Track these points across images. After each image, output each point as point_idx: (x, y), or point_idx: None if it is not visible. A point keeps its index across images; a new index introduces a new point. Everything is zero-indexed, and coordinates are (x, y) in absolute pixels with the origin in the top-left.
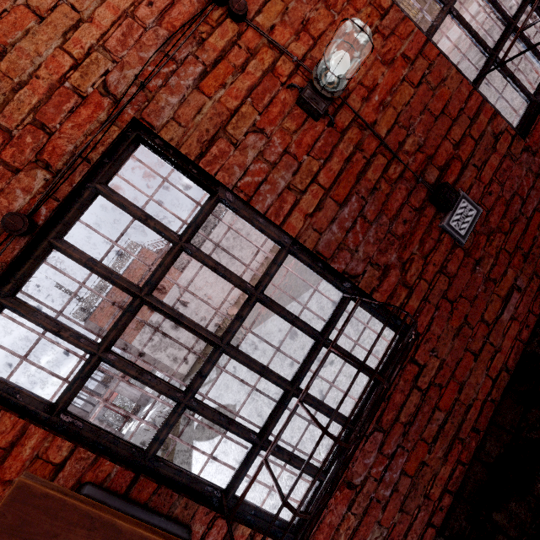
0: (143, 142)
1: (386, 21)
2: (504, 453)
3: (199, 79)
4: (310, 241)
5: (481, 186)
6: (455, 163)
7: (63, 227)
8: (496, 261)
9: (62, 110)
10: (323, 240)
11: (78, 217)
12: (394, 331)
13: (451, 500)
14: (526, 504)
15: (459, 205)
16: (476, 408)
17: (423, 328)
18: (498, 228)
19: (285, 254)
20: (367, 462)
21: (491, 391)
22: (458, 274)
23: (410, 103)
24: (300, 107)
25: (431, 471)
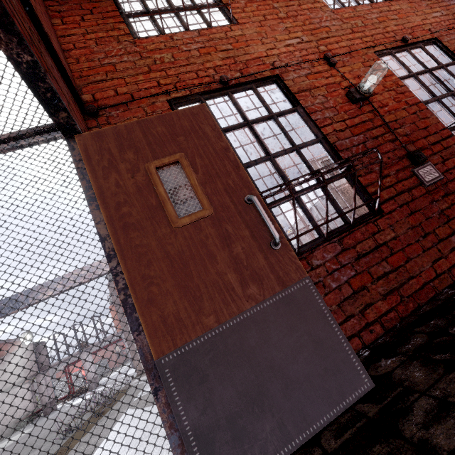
0: (276, 83)
1: (399, 89)
2: (435, 307)
3: (307, 74)
4: (332, 140)
5: (444, 168)
6: (428, 150)
7: (234, 90)
8: (450, 208)
9: (255, 63)
10: (339, 143)
11: (241, 91)
12: (367, 205)
13: (382, 334)
14: (444, 318)
15: (427, 167)
16: (418, 283)
17: (387, 212)
18: (454, 192)
19: (317, 140)
20: (325, 258)
21: (434, 280)
22: (419, 199)
23: (405, 118)
24: (347, 97)
25: (370, 298)
